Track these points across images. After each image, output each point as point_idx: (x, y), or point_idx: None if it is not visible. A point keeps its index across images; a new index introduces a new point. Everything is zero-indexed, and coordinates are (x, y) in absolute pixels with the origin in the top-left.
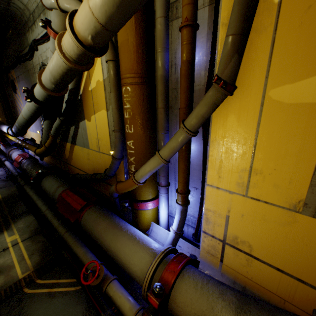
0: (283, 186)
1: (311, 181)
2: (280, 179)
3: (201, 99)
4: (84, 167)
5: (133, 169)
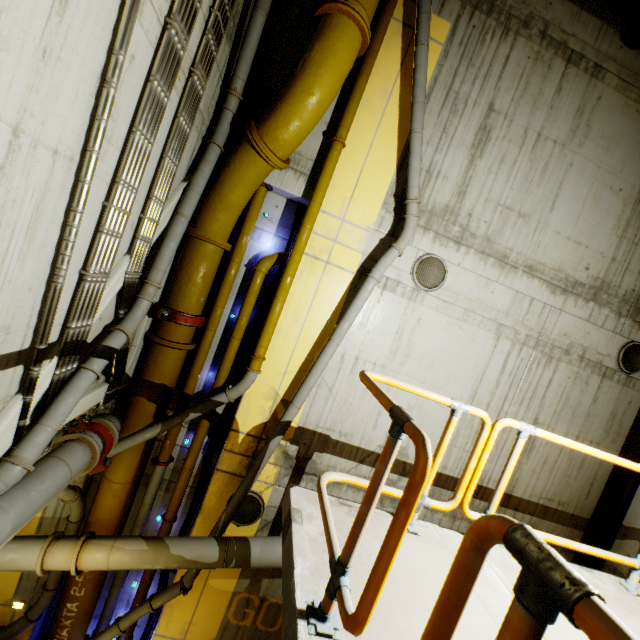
0: (207, 631)
1: (220, 627)
2: (206, 627)
3: (170, 590)
4: None
5: (65, 632)
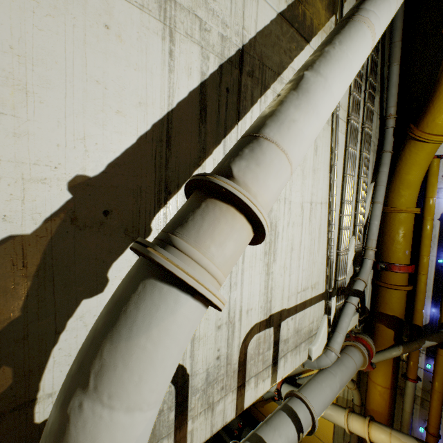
0: None
1: None
2: None
3: None
4: None
5: None
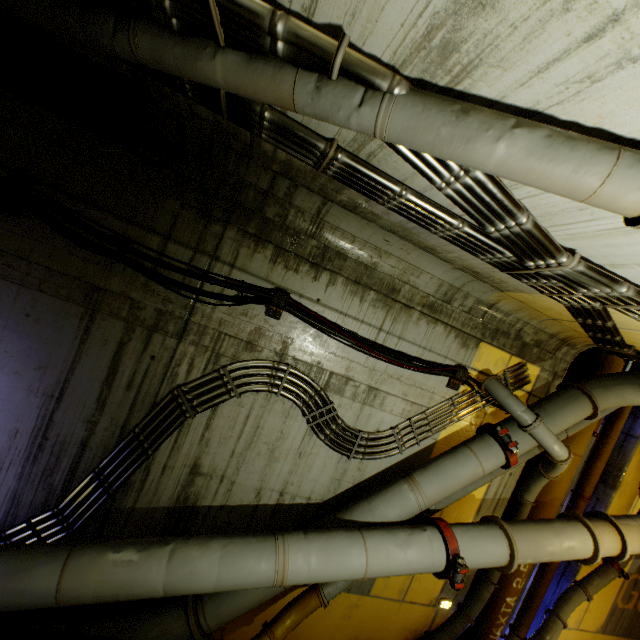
0: (596, 618)
1: (607, 613)
2: (597, 613)
3: (604, 576)
4: (309, 637)
5: (498, 631)
